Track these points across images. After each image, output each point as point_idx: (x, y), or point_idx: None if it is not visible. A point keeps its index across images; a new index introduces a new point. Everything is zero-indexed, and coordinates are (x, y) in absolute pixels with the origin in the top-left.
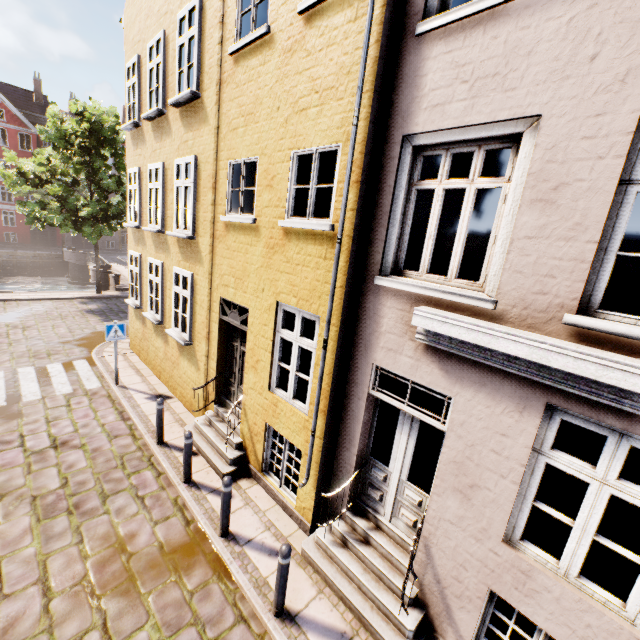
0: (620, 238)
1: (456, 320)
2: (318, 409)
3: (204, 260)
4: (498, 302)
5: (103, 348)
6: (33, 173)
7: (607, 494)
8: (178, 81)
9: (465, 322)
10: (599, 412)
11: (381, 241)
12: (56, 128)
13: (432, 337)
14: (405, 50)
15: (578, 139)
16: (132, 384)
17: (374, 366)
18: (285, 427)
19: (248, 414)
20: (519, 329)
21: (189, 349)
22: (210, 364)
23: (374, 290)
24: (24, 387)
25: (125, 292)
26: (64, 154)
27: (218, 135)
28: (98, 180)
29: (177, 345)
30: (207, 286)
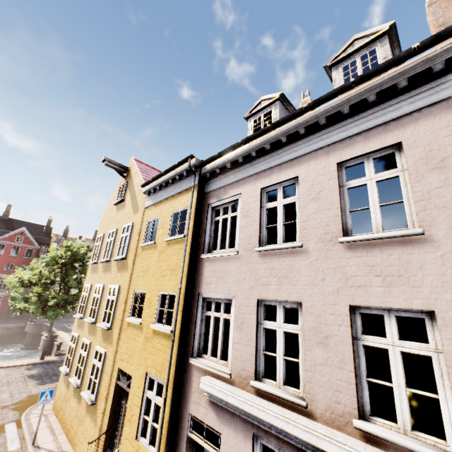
0: (262, 345)
1: (215, 384)
2: (159, 450)
3: (114, 342)
4: (232, 374)
5: (32, 410)
6: (28, 279)
7: None
8: (118, 250)
9: (217, 386)
10: (268, 435)
11: (192, 339)
12: (52, 255)
13: (210, 394)
14: (198, 261)
15: (245, 305)
16: (45, 443)
17: (190, 414)
18: None
19: None
20: (239, 388)
21: (93, 407)
22: (104, 419)
23: (190, 365)
24: None
25: (62, 356)
26: (51, 268)
27: (131, 277)
28: (67, 281)
29: (86, 404)
30: (112, 360)
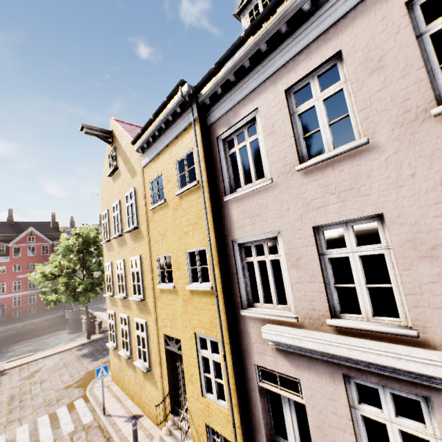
0: (331, 278)
1: (281, 332)
2: (232, 404)
3: (151, 312)
4: (298, 317)
5: (93, 384)
6: (51, 273)
7: (396, 429)
8: (128, 221)
9: (285, 333)
10: (365, 374)
11: (237, 290)
12: (65, 245)
13: (276, 342)
14: (222, 206)
15: (296, 239)
16: (114, 411)
17: (256, 365)
18: (217, 423)
19: (193, 418)
20: (312, 330)
21: (150, 373)
22: (164, 382)
23: (242, 317)
24: (42, 434)
25: (106, 333)
26: (69, 257)
27: (150, 244)
28: (87, 266)
29: (142, 372)
30: (155, 328)
